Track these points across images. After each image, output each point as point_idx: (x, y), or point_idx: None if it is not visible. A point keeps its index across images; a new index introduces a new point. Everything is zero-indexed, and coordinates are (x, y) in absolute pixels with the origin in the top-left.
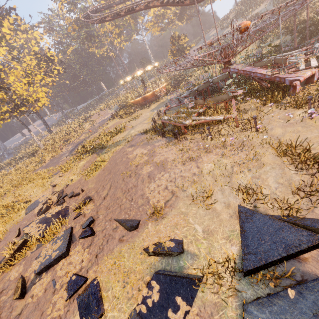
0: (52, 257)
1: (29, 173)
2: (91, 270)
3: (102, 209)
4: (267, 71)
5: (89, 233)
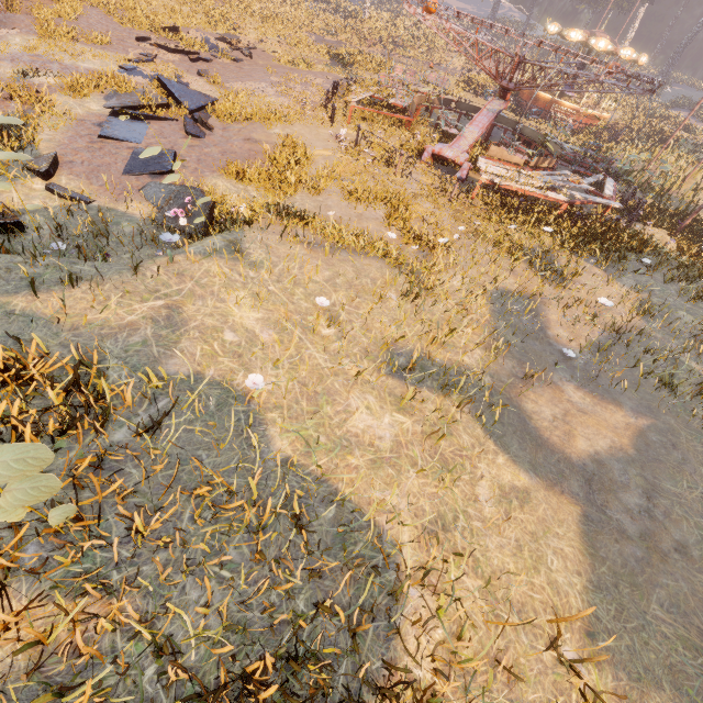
0: (167, 45)
1: (305, 29)
2: (160, 60)
3: (223, 66)
4: (475, 131)
5: (192, 58)
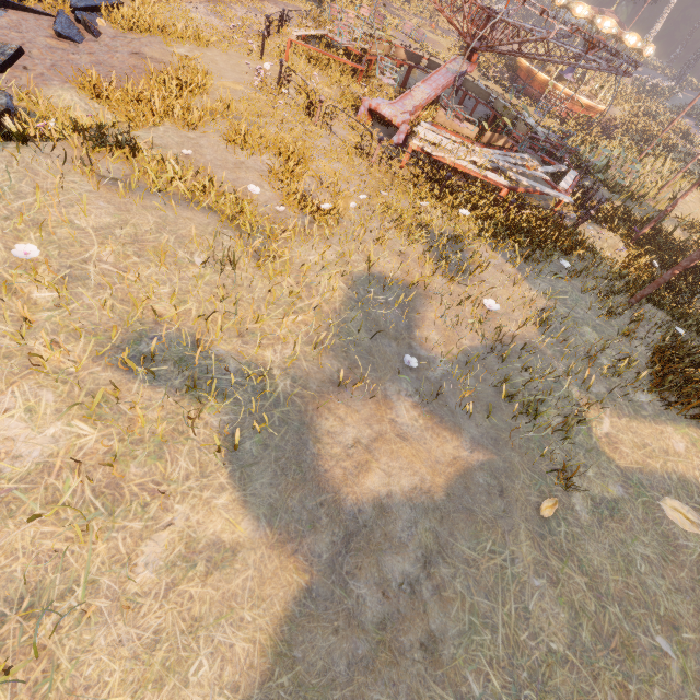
0: None
1: None
2: None
3: None
4: (426, 91)
5: None
